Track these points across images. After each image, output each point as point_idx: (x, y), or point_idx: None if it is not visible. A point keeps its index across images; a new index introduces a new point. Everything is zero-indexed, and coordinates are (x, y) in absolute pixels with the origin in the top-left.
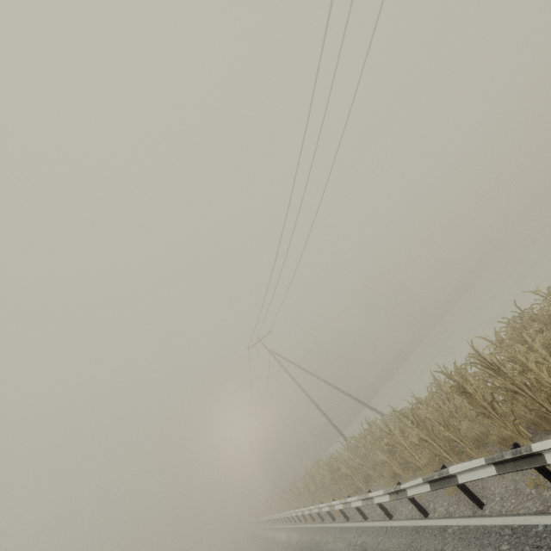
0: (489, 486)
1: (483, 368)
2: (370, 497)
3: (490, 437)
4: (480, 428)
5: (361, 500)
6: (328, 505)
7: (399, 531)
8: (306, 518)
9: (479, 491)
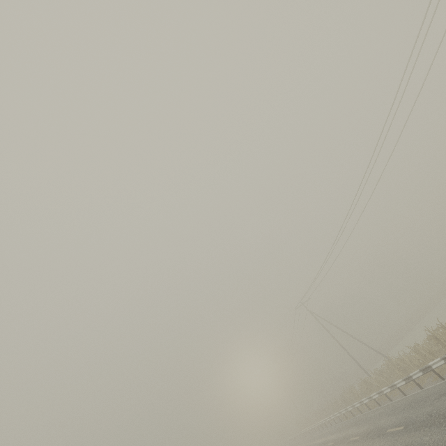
0: None
1: (442, 329)
2: (395, 384)
3: None
4: None
5: (389, 388)
6: (368, 397)
7: (410, 396)
8: (347, 417)
9: (444, 377)
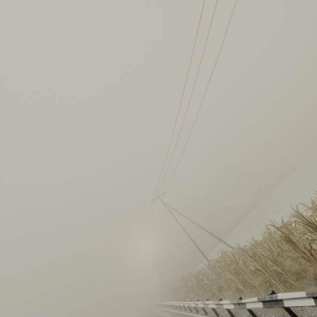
0: (306, 309)
1: (304, 226)
2: (221, 303)
3: (307, 274)
4: (300, 265)
5: (215, 304)
6: (194, 303)
7: None
8: (181, 307)
9: (298, 311)
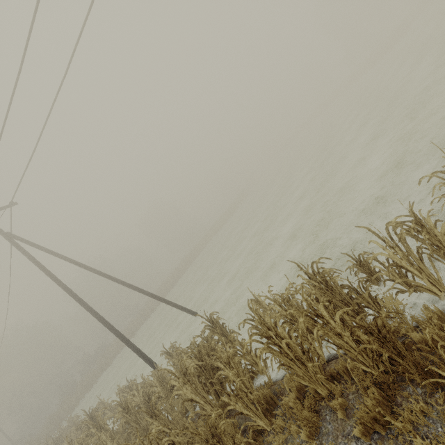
0: None
1: None
2: None
3: None
4: None
5: None
6: None
7: None
8: None
9: None
